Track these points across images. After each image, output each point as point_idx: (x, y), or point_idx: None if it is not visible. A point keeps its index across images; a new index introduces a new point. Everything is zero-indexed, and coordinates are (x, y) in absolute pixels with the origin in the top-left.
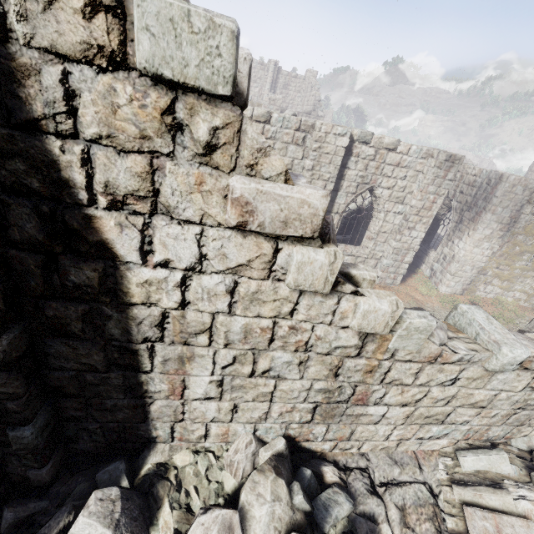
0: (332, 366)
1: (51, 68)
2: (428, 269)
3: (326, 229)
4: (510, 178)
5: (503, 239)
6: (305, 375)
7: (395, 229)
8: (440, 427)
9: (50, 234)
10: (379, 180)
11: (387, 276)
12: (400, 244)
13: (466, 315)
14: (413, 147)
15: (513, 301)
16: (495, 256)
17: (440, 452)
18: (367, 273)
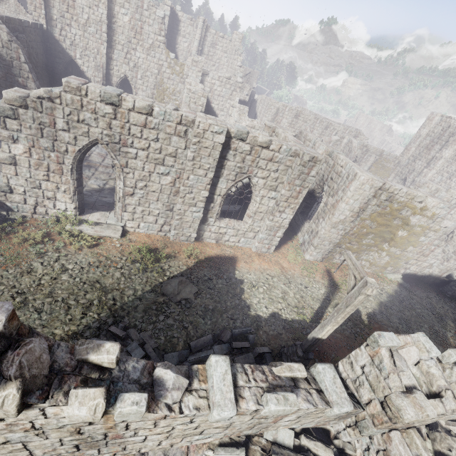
0: (71, 431)
1: None
2: (302, 237)
3: (6, 371)
4: (360, 177)
5: (354, 222)
6: (49, 437)
7: (269, 210)
8: (200, 436)
9: None
10: (255, 171)
11: (263, 246)
12: (273, 223)
13: (210, 370)
14: (283, 146)
15: None
16: (348, 234)
17: (209, 445)
18: (106, 356)
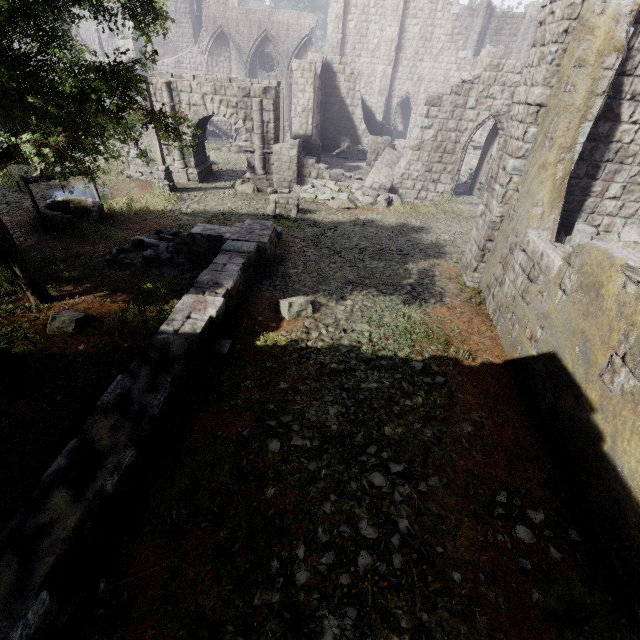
0: None
1: (639, 55)
2: None
3: None
4: None
5: None
6: None
7: None
8: None
9: (603, 112)
10: None
11: None
12: None
13: None
14: None
15: None
16: None
17: None
18: None
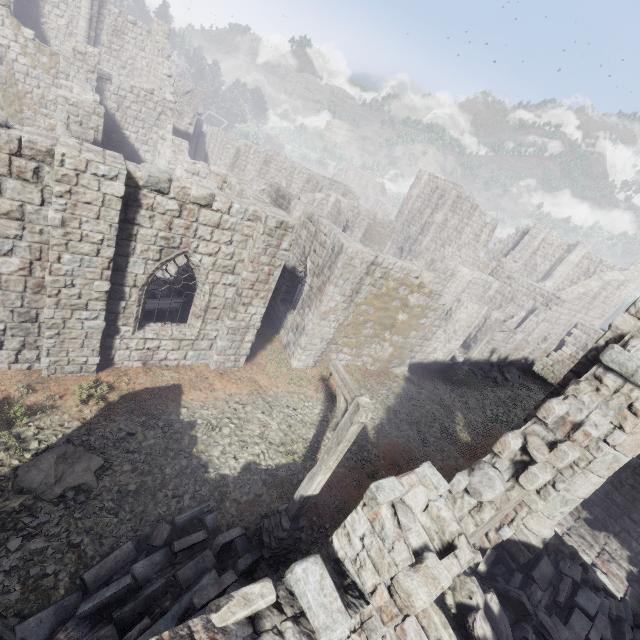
0: None
1: None
2: (286, 335)
3: None
4: (348, 250)
5: (349, 309)
6: None
7: (228, 303)
8: None
9: None
10: (193, 244)
11: (226, 359)
12: (236, 323)
13: None
14: (235, 205)
15: (361, 367)
16: (343, 326)
17: None
18: None
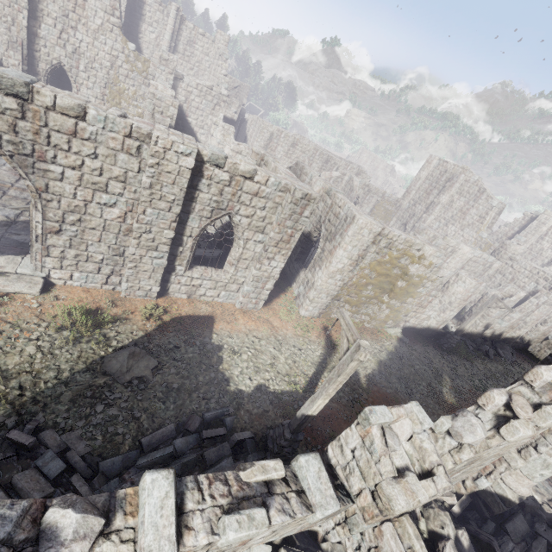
0: None
1: None
2: (297, 288)
3: None
4: (359, 221)
5: (354, 271)
6: None
7: (256, 256)
8: None
9: None
10: (236, 207)
11: (249, 301)
12: (261, 273)
13: (142, 496)
14: (271, 179)
15: (359, 323)
16: (347, 286)
17: None
18: None
